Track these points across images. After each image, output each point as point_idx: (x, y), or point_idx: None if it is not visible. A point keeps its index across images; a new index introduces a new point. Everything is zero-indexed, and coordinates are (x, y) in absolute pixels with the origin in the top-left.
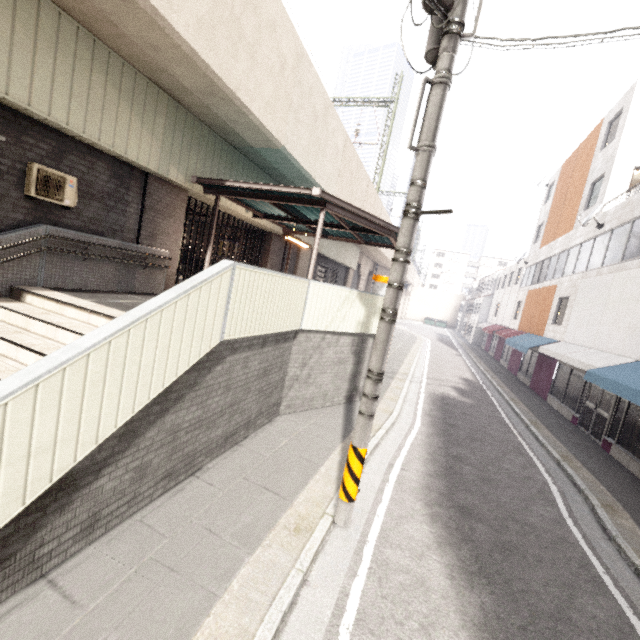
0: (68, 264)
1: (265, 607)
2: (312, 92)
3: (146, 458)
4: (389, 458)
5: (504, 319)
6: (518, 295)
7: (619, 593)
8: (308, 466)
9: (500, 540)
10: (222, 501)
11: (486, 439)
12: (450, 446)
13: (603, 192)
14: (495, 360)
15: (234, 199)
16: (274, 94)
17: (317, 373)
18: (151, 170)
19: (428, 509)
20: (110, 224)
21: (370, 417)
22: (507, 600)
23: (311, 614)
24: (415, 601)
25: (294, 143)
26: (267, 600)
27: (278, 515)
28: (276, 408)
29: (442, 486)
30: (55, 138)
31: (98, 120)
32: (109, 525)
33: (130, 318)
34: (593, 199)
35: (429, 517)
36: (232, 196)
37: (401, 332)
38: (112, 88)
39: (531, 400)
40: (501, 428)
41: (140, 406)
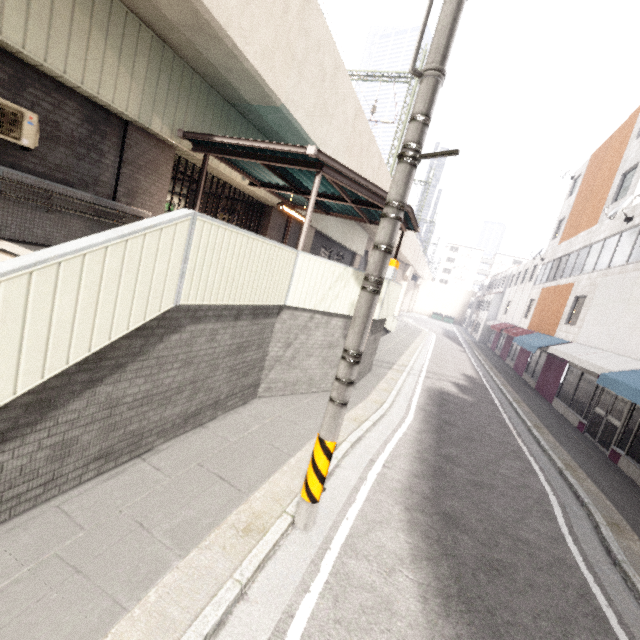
0: (27, 214)
1: (183, 628)
2: (320, 46)
3: (70, 434)
4: (372, 453)
5: (514, 317)
6: (531, 293)
7: (624, 633)
8: (277, 456)
9: (487, 557)
10: (165, 489)
11: (483, 440)
12: (442, 444)
13: (635, 183)
14: (501, 359)
15: (226, 161)
16: (274, 40)
17: (303, 355)
18: (130, 117)
19: (408, 514)
20: (81, 175)
21: (342, 405)
22: (488, 634)
23: (241, 639)
24: (375, 629)
25: (296, 102)
26: (188, 618)
27: (228, 510)
28: (253, 390)
29: (427, 489)
30: (12, 65)
31: (64, 48)
32: (15, 510)
33: (34, 258)
34: (623, 191)
35: (407, 524)
36: (221, 155)
37: (406, 324)
38: (82, 12)
39: (535, 402)
40: (500, 429)
41: (54, 371)
